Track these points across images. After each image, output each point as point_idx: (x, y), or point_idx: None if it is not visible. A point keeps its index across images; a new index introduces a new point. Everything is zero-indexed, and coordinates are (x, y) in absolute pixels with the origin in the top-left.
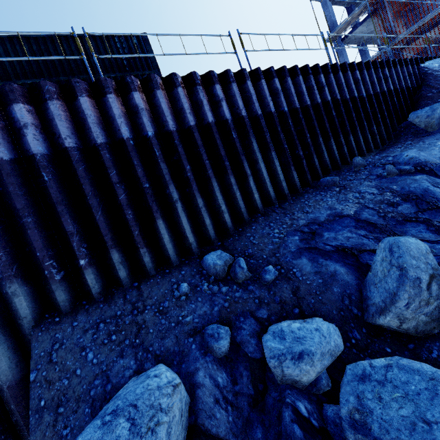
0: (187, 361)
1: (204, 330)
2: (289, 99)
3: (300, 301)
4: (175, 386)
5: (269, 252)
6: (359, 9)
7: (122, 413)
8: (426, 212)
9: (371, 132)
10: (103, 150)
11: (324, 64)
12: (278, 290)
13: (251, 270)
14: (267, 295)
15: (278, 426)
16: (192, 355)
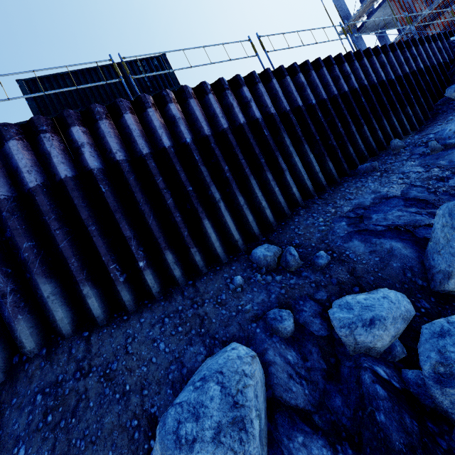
0: (254, 344)
1: (266, 315)
2: (316, 91)
3: (359, 280)
4: (253, 357)
5: (317, 240)
6: None
7: (211, 379)
8: None
9: (405, 114)
10: (149, 159)
11: (347, 53)
12: (334, 273)
13: (301, 258)
14: (323, 279)
15: (359, 390)
16: (258, 338)
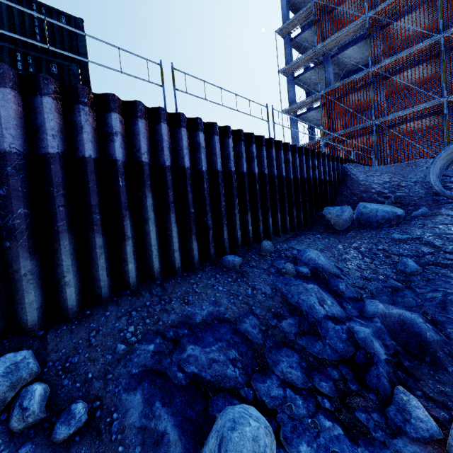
0: None
1: None
2: (212, 158)
3: None
4: None
5: (100, 368)
6: (313, 97)
7: None
8: (305, 336)
9: (291, 214)
10: None
11: (260, 136)
12: None
13: (52, 403)
14: None
15: None
16: None
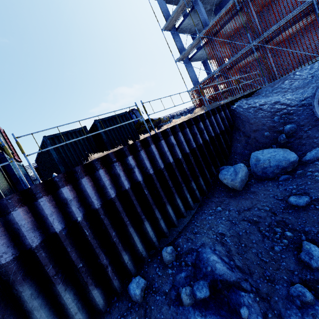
0: None
1: None
2: (87, 200)
3: None
4: None
5: None
6: (195, 41)
7: None
8: None
9: (191, 188)
10: None
11: (133, 143)
12: None
13: None
14: None
15: None
16: None
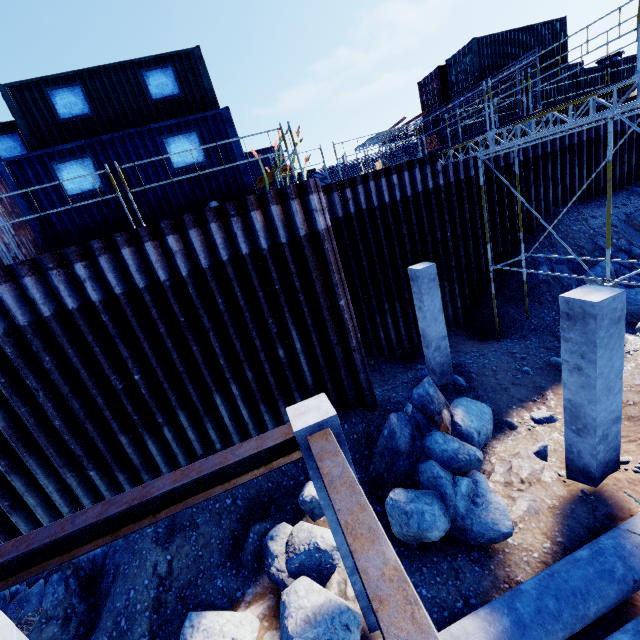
0: None
1: None
2: None
3: None
4: None
5: None
6: None
7: None
8: None
9: None
10: None
11: None
12: None
13: None
14: None
15: None
16: None
